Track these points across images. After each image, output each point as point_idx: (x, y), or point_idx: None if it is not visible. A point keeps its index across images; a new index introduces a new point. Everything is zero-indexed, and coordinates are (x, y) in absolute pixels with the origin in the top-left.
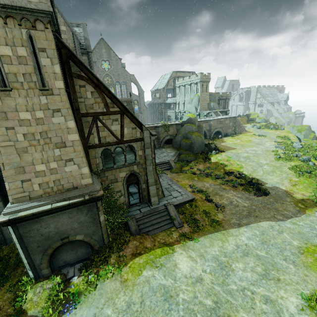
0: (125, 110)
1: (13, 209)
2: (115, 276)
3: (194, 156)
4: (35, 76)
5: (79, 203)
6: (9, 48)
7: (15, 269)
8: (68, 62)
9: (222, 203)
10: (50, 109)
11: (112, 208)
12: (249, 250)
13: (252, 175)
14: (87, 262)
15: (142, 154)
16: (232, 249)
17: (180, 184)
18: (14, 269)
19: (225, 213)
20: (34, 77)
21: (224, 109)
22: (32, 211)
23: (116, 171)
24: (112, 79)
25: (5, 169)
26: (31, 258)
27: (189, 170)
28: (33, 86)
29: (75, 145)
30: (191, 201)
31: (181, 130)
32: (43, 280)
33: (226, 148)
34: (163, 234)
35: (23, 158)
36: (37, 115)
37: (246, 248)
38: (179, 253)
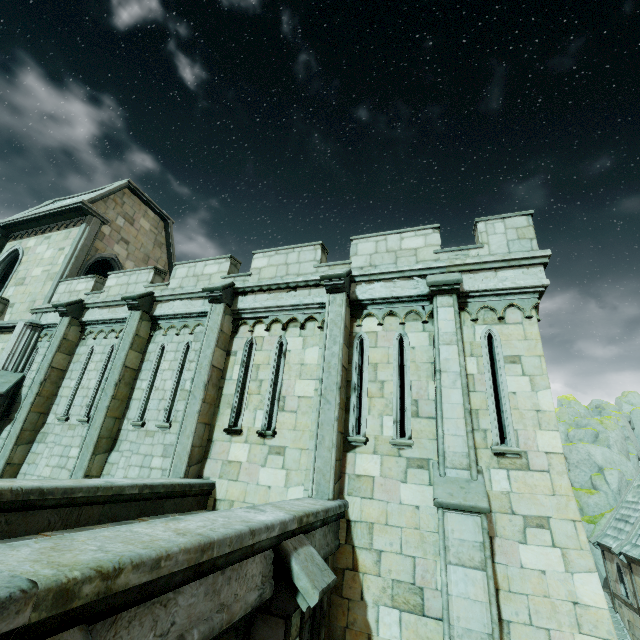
0: None
1: None
2: None
3: None
4: None
5: None
6: None
7: None
8: None
9: None
10: None
11: None
12: None
13: None
14: None
15: None
16: None
17: None
18: None
19: None
20: None
21: None
22: None
23: None
24: None
25: None
26: None
27: None
28: None
29: None
30: None
31: None
32: None
33: None
34: None
35: None
36: None
37: None
38: None
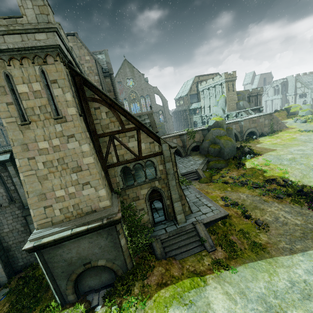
0: (141, 125)
1: (37, 235)
2: (138, 311)
3: (225, 163)
4: (50, 106)
5: (98, 228)
6: (26, 86)
7: (46, 291)
8: (82, 88)
9: (264, 220)
10: (65, 135)
11: (136, 227)
12: (311, 290)
13: (302, 181)
14: (111, 289)
15: (163, 168)
16: (284, 287)
17: (210, 197)
18: (45, 291)
19: (269, 233)
20: (48, 107)
21: (256, 106)
22: (53, 238)
23: (137, 188)
24: (137, 94)
25: (29, 197)
26: (57, 284)
27: (220, 178)
28: (48, 117)
29: (90, 168)
30: (224, 218)
31: (207, 135)
32: (69, 307)
33: (263, 151)
34: (192, 259)
35: (44, 185)
36: (54, 143)
37: (306, 287)
38: (212, 287)
